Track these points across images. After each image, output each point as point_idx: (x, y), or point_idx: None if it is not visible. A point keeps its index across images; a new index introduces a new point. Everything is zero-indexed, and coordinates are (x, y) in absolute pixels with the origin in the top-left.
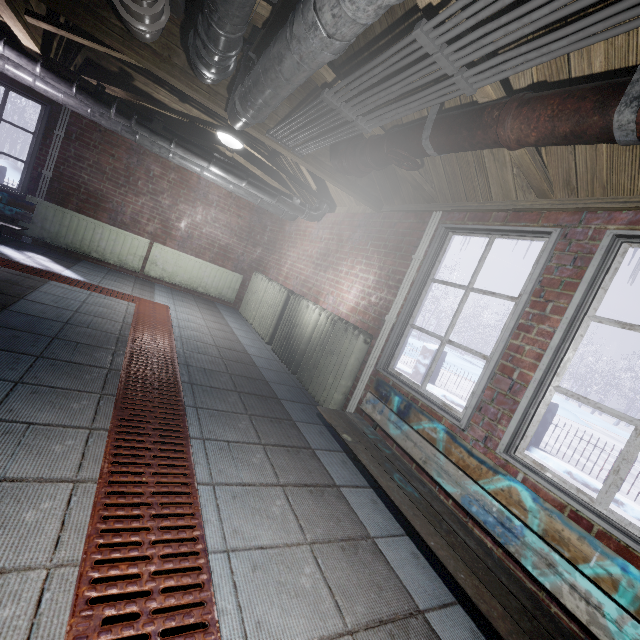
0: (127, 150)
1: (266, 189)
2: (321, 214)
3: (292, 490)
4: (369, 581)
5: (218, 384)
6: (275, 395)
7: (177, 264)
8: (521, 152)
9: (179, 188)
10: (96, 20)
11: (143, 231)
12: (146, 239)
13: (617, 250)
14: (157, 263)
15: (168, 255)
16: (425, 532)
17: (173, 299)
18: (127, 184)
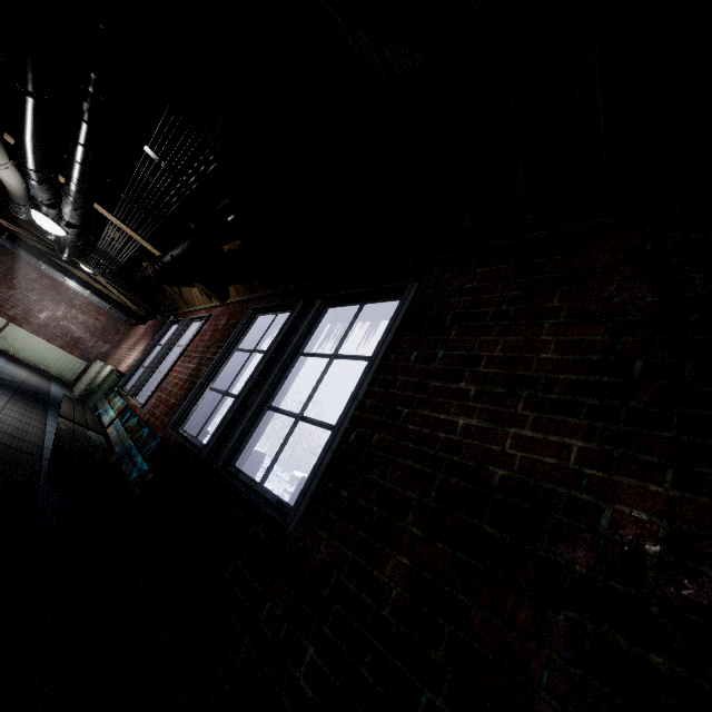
0: (13, 259)
1: (105, 298)
2: (147, 321)
3: (16, 400)
4: (29, 414)
5: (7, 382)
6: (48, 400)
7: (26, 343)
8: (168, 288)
9: (49, 290)
10: (3, 206)
11: (4, 313)
12: (4, 319)
13: (190, 324)
14: (7, 339)
15: (20, 335)
16: (66, 405)
17: (9, 362)
18: (4, 279)
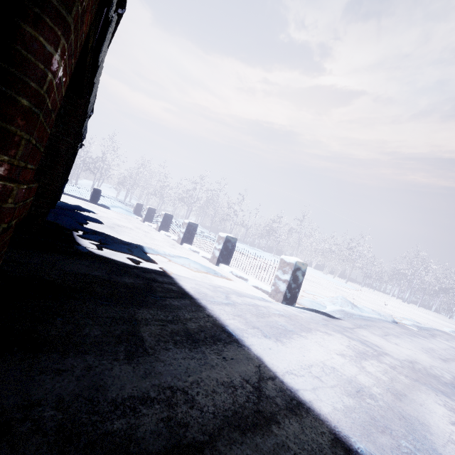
0: None
1: None
2: None
3: None
4: None
5: None
6: None
7: None
8: None
9: None
10: None
11: None
12: None
13: None
14: None
15: None
16: None
17: None
18: None
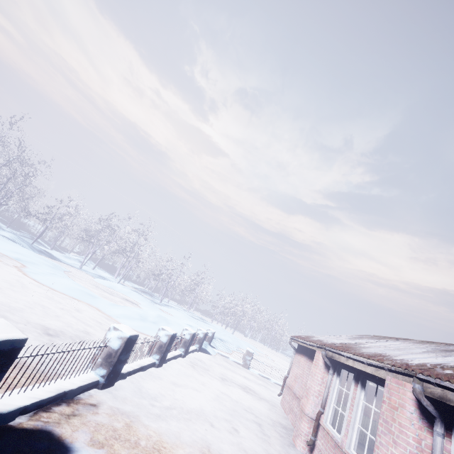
0: None
1: None
2: None
3: None
4: None
5: None
6: None
7: None
8: None
9: None
10: None
11: None
12: None
13: None
14: None
15: None
16: None
17: None
18: None
